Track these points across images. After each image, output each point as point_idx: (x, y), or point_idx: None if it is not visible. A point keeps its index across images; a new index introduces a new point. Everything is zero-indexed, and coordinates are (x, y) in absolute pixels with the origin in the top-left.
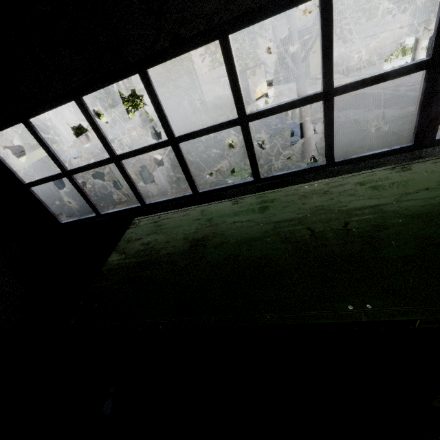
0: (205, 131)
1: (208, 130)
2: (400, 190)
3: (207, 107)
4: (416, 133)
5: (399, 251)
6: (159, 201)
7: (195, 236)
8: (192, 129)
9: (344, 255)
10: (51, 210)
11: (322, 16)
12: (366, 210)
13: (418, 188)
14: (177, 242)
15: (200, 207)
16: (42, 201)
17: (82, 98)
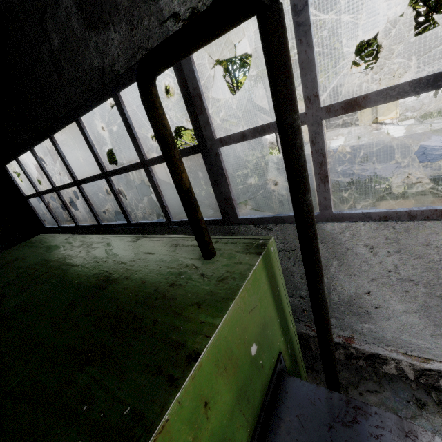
0: (89, 179)
1: (90, 179)
2: (100, 257)
3: (264, 145)
4: (220, 209)
5: (12, 302)
6: (83, 225)
7: (20, 256)
8: (236, 164)
9: (4, 294)
10: (40, 216)
11: (118, 108)
12: (66, 267)
13: (105, 259)
14: (13, 257)
15: (58, 236)
16: (35, 209)
17: (33, 149)
